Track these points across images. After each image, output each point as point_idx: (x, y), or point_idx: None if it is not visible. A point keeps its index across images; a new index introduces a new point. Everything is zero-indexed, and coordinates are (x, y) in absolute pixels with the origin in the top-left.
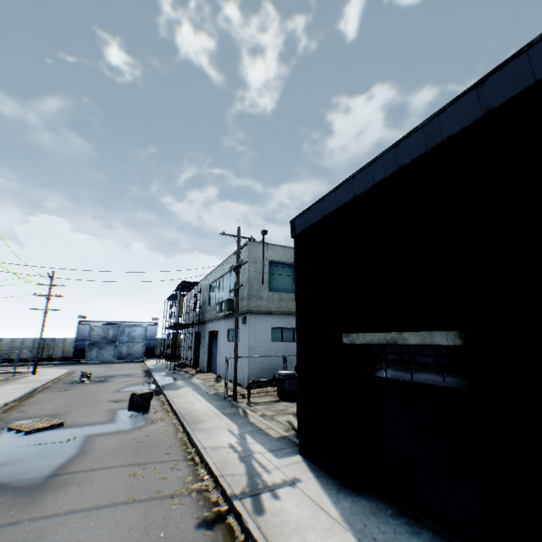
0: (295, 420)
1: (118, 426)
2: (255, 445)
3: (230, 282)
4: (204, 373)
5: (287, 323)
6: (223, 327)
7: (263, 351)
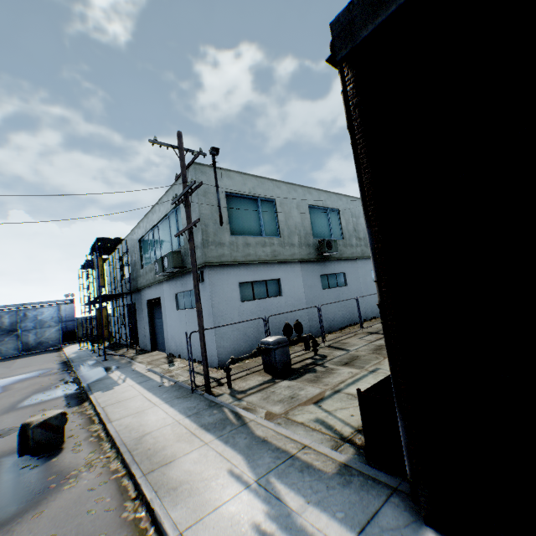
0: (328, 416)
1: None
2: (314, 519)
3: (170, 230)
4: (148, 353)
5: (258, 275)
6: (167, 292)
7: (233, 314)
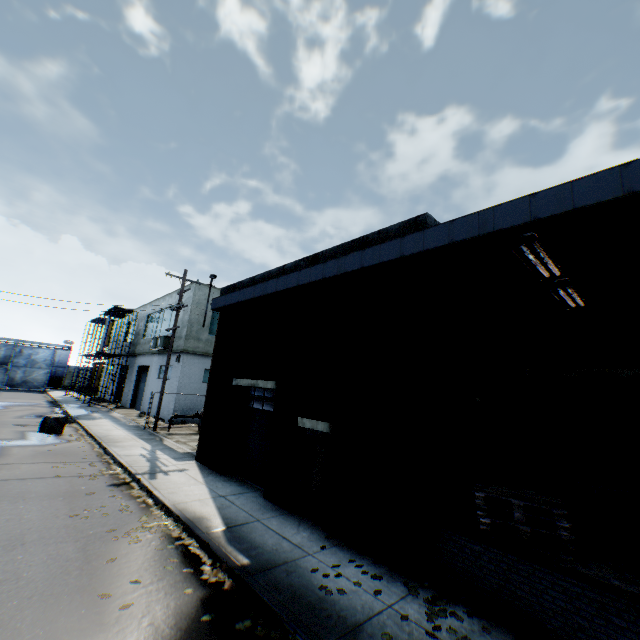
0: None
1: (33, 442)
2: (162, 456)
3: (171, 318)
4: (127, 409)
5: None
6: (156, 362)
7: (193, 390)
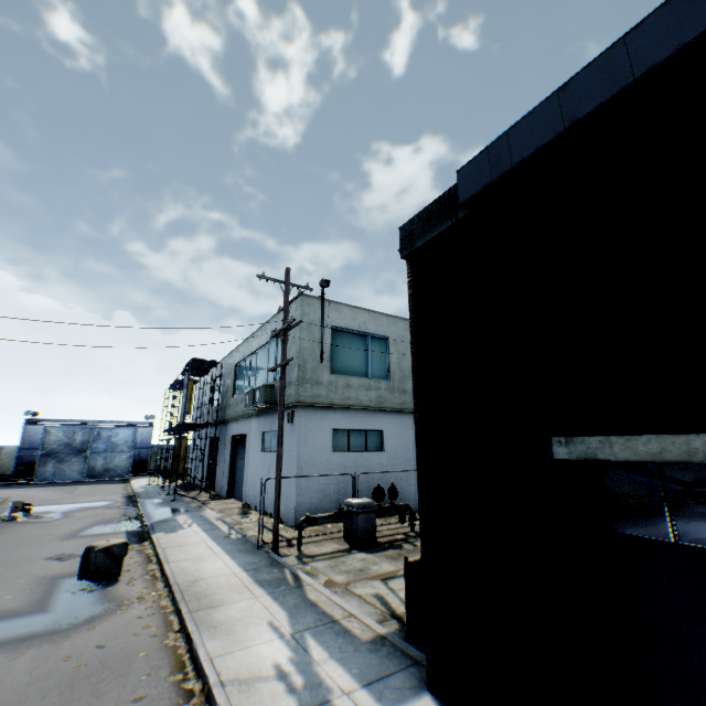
0: (389, 593)
1: (48, 620)
2: (330, 669)
3: (269, 360)
4: (223, 500)
5: (357, 422)
6: (254, 429)
7: (320, 466)
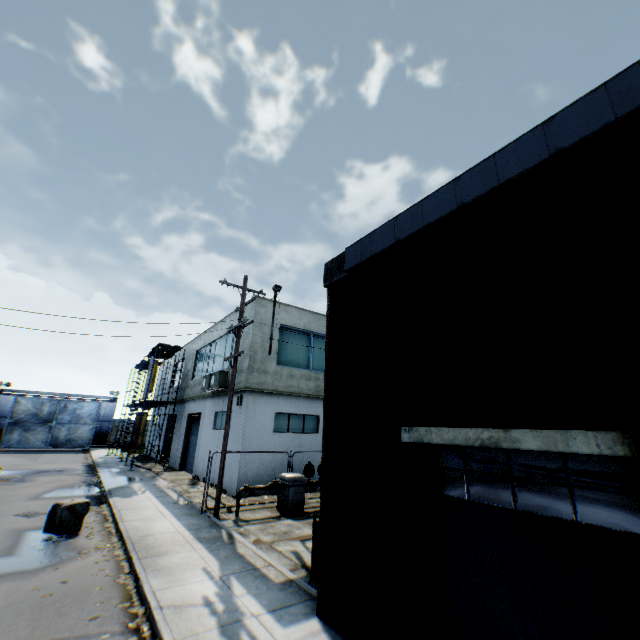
0: (304, 550)
1: (19, 562)
2: (246, 600)
3: (226, 349)
4: (175, 472)
5: (297, 407)
6: (209, 408)
7: (262, 444)
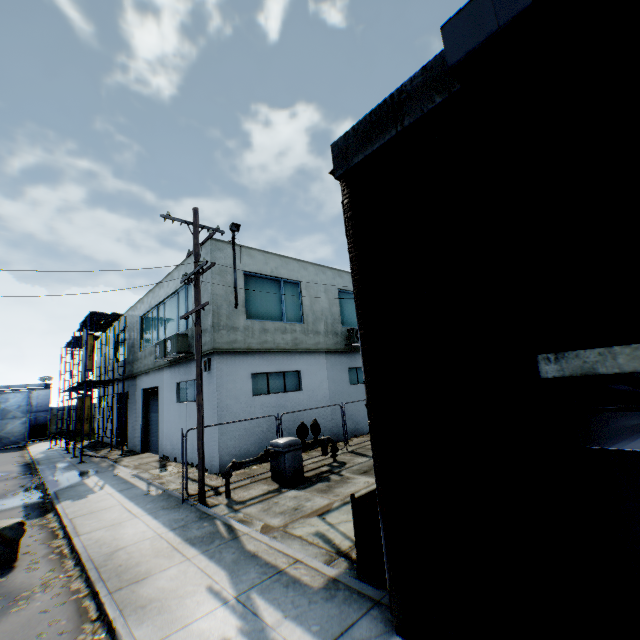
0: (329, 529)
1: None
2: (287, 633)
3: (178, 309)
4: (137, 455)
5: (275, 365)
6: (168, 380)
7: (242, 410)
